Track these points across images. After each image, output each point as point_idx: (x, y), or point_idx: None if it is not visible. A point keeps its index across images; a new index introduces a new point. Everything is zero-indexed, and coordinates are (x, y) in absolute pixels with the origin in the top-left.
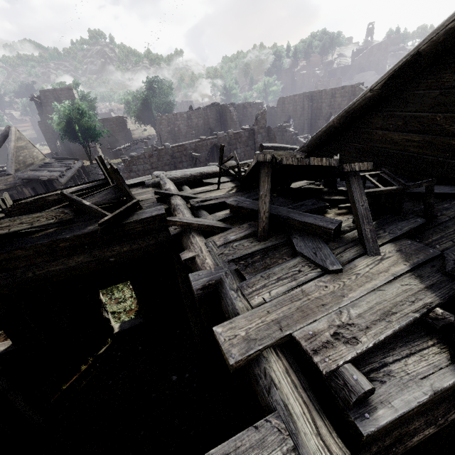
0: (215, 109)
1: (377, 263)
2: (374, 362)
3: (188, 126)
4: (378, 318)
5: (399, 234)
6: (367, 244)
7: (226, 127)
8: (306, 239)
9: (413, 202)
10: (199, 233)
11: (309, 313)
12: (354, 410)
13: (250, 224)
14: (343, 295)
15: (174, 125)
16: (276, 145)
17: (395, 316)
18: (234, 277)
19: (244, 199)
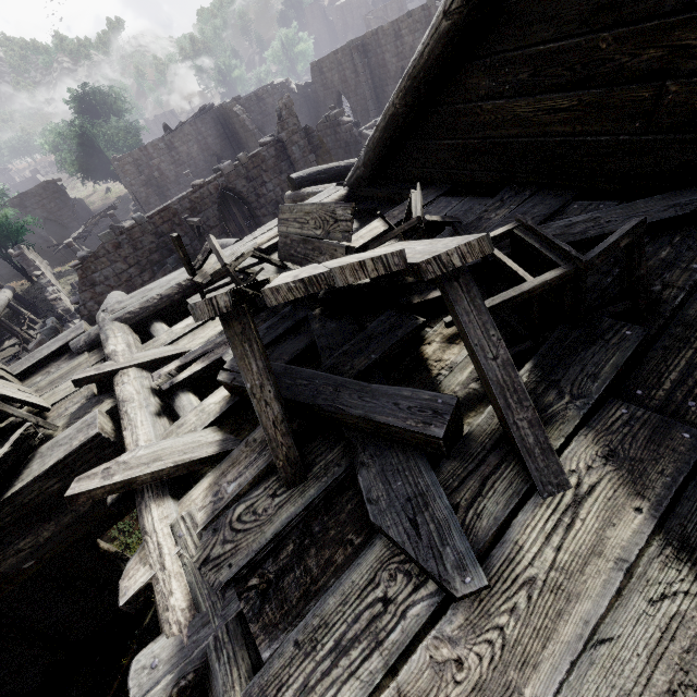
0: (211, 118)
1: (570, 522)
2: None
3: (176, 163)
4: None
5: (597, 396)
6: (533, 466)
7: (241, 145)
8: (387, 465)
9: None
10: (162, 490)
11: None
12: None
13: None
14: None
15: (150, 169)
16: (316, 170)
17: None
18: (234, 655)
19: None
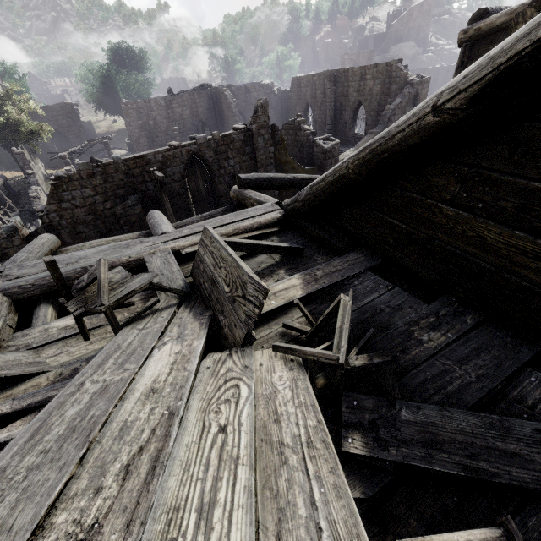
0: (206, 94)
1: None
2: None
3: (169, 119)
4: None
5: None
6: None
7: (223, 120)
8: None
9: None
10: None
11: None
12: None
13: None
14: None
15: (148, 117)
16: (264, 176)
17: None
18: None
19: None
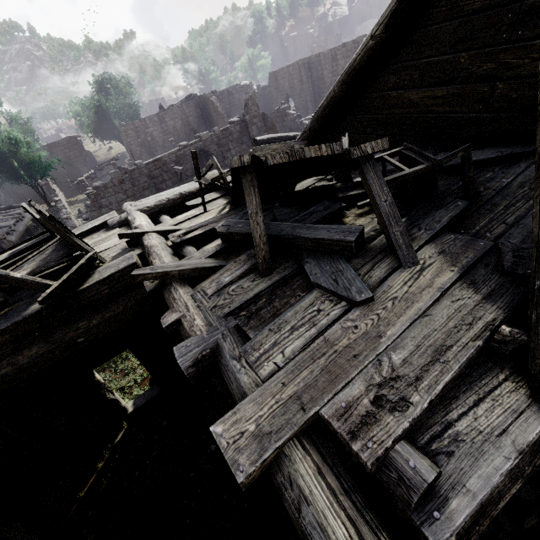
0: (193, 103)
1: (417, 276)
2: (434, 425)
3: (164, 133)
4: (430, 360)
5: (439, 229)
6: (401, 253)
7: (212, 124)
8: (321, 261)
9: (448, 179)
10: (183, 282)
11: (338, 374)
12: (418, 510)
13: (249, 254)
14: (380, 334)
15: (145, 134)
16: (273, 136)
17: (451, 351)
18: (234, 339)
19: (236, 221)
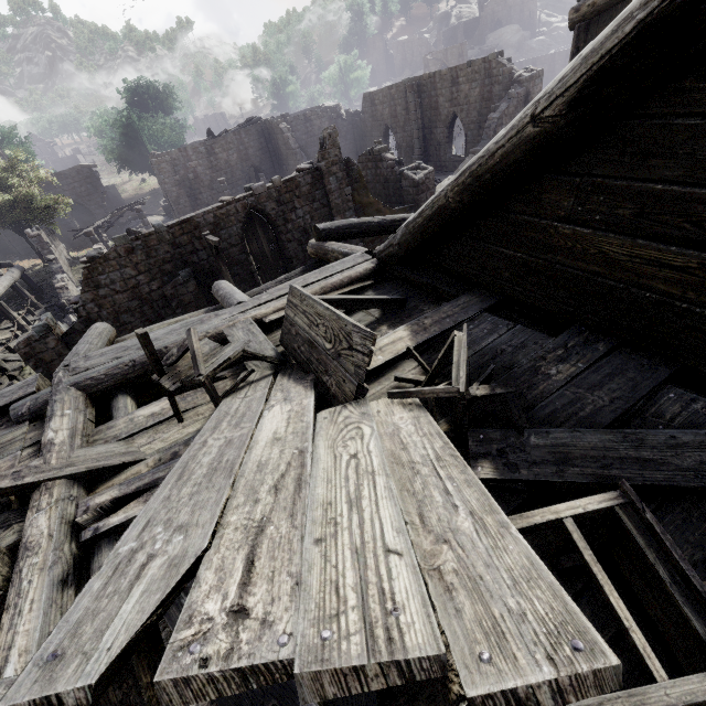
0: (256, 130)
1: None
2: None
3: (213, 169)
4: None
5: None
6: None
7: (280, 161)
8: None
9: None
10: None
11: None
12: None
13: None
14: None
15: (186, 170)
16: (346, 223)
17: None
18: None
19: None
